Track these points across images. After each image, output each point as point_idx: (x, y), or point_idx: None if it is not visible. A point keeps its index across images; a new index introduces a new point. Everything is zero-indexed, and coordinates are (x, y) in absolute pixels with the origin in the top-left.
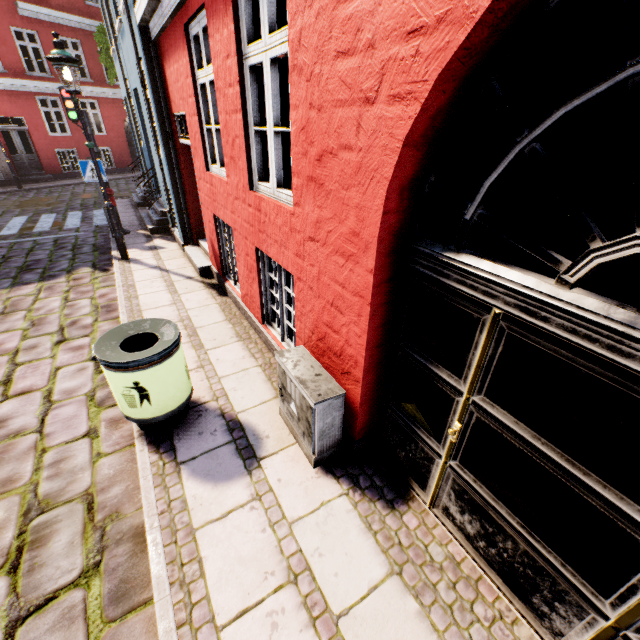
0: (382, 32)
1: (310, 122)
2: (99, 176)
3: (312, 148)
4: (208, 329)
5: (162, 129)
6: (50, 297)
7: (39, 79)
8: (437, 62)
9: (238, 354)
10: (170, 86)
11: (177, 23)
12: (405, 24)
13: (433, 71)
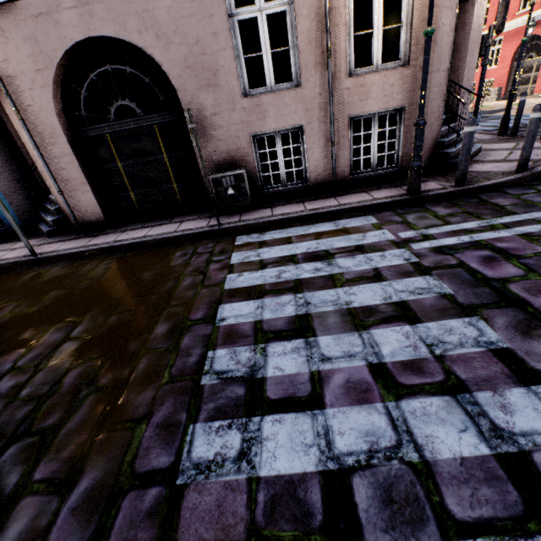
0: (512, 46)
1: (502, 55)
2: None
3: (502, 58)
4: None
5: None
6: None
7: None
8: (516, 47)
9: None
10: None
11: None
12: (514, 45)
13: (516, 48)
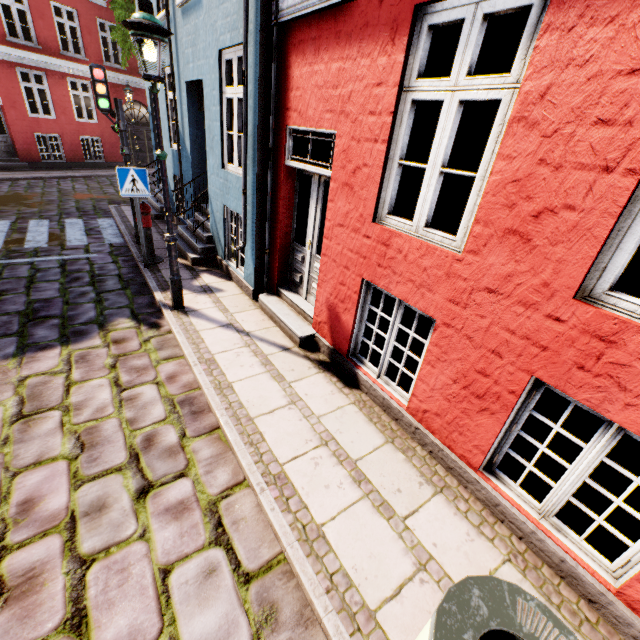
0: None
1: None
2: (166, 198)
3: None
4: (374, 464)
5: (260, 143)
6: (90, 379)
7: (22, 48)
8: None
9: (456, 529)
10: (298, 89)
11: (386, 0)
12: None
13: None
